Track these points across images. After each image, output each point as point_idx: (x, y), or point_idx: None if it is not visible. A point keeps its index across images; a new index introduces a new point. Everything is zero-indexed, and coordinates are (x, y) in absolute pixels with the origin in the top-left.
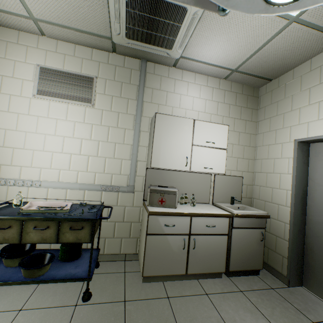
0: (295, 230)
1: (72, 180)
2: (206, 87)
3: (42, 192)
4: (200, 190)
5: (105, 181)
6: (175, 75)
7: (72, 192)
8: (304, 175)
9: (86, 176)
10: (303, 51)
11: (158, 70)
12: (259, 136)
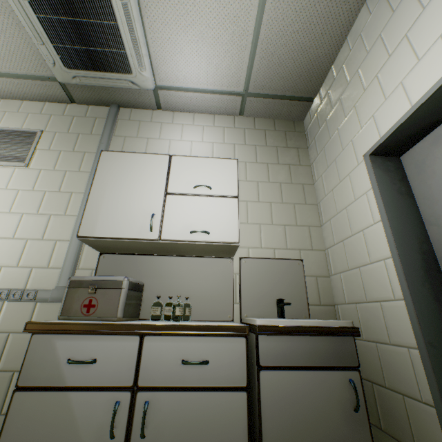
0: (441, 364)
1: None
2: (212, 127)
3: None
4: (211, 291)
5: (16, 282)
6: (162, 118)
7: None
8: (410, 217)
9: None
10: (324, 27)
11: (137, 115)
12: (317, 184)
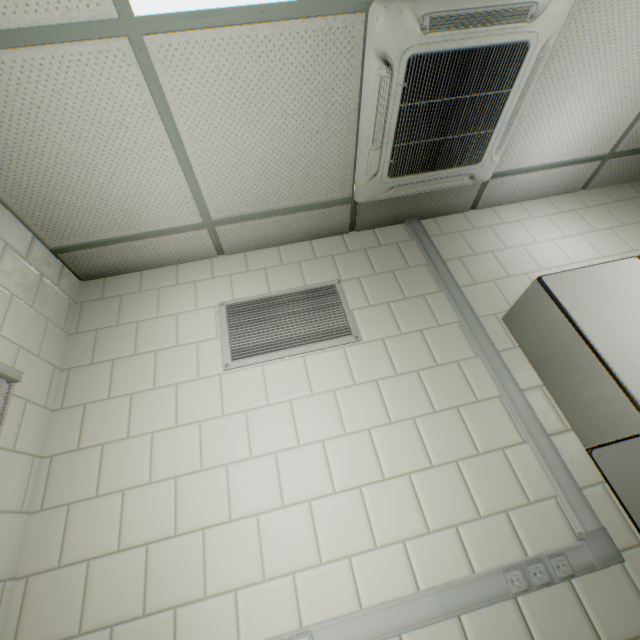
0: None
1: (400, 584)
2: (558, 214)
3: None
4: None
5: (501, 549)
6: (483, 220)
7: (421, 638)
8: None
9: (433, 553)
10: None
11: (447, 225)
12: None
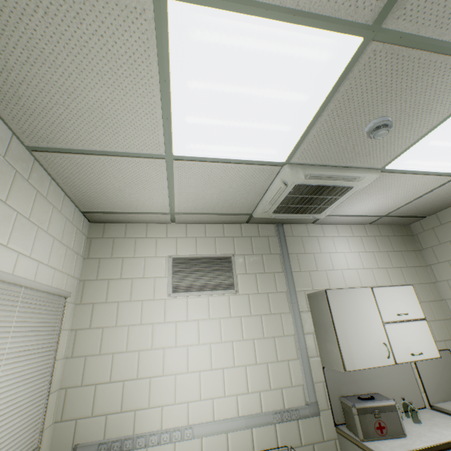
0: None
1: (232, 412)
2: (352, 237)
3: (194, 446)
4: (404, 385)
5: (275, 404)
6: (315, 232)
7: (235, 434)
8: None
9: (248, 402)
10: None
11: (296, 230)
12: (440, 284)
